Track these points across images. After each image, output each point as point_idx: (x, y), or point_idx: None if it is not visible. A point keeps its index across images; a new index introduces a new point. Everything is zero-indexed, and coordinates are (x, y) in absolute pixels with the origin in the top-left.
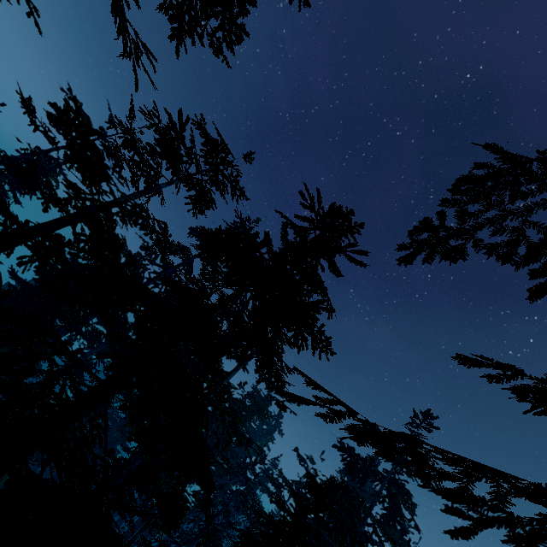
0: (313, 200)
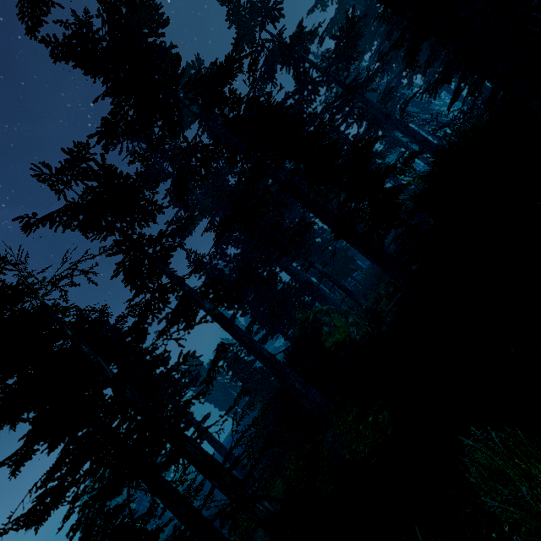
0: None
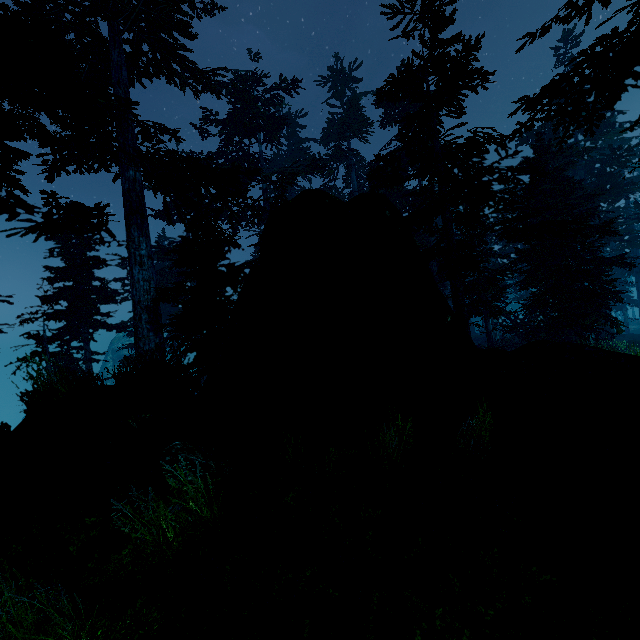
0: (393, 7)
